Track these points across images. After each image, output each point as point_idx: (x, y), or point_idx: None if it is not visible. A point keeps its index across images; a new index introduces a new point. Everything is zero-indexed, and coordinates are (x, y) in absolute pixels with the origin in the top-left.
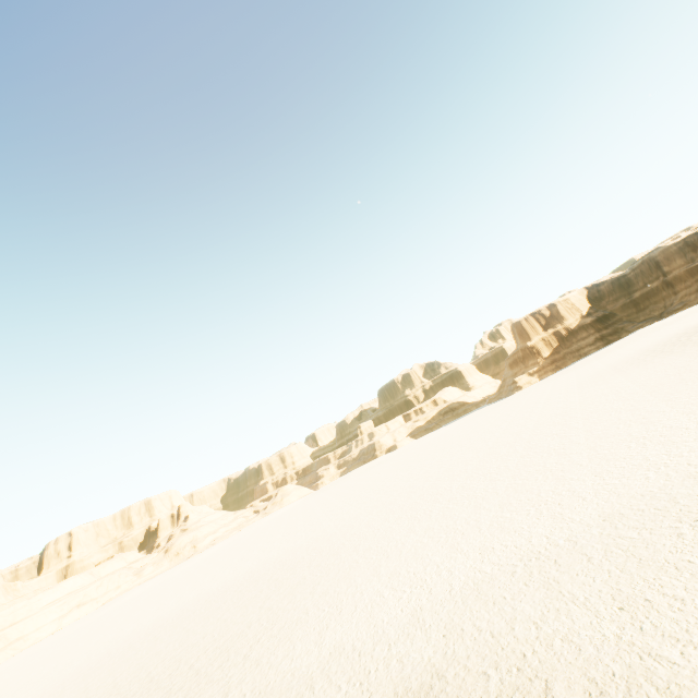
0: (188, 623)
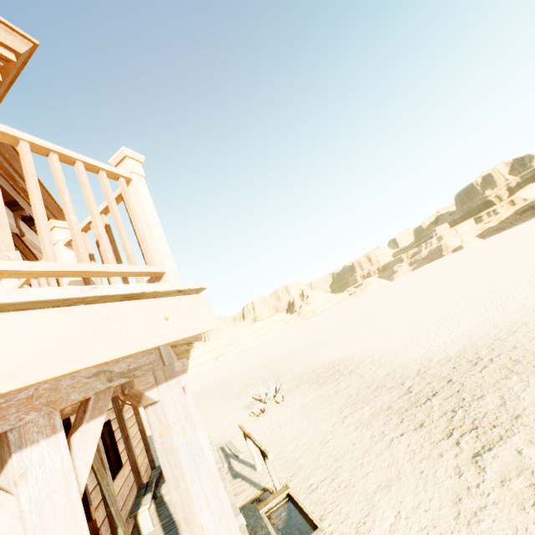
0: (299, 342)
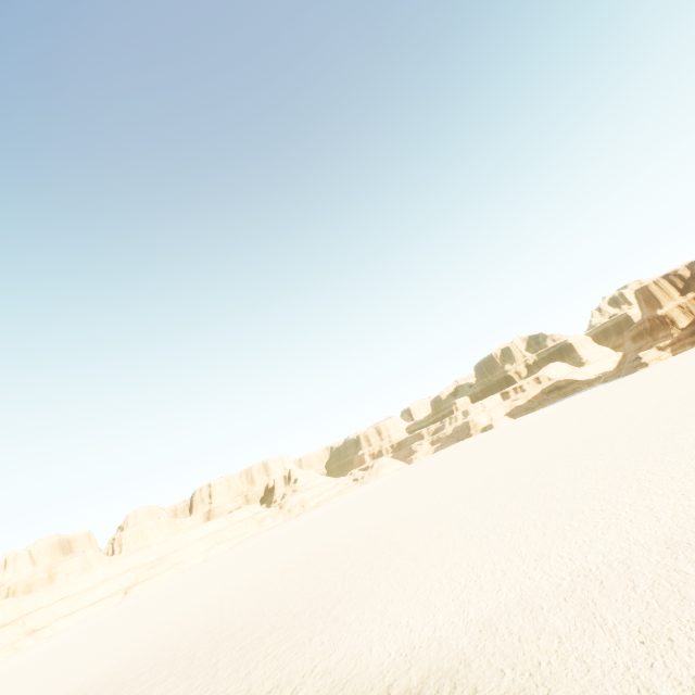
0: (292, 574)
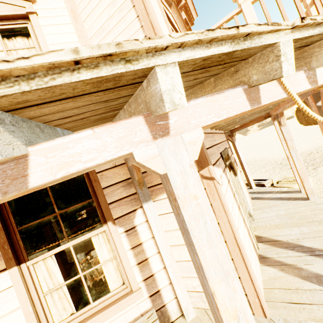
0: None
